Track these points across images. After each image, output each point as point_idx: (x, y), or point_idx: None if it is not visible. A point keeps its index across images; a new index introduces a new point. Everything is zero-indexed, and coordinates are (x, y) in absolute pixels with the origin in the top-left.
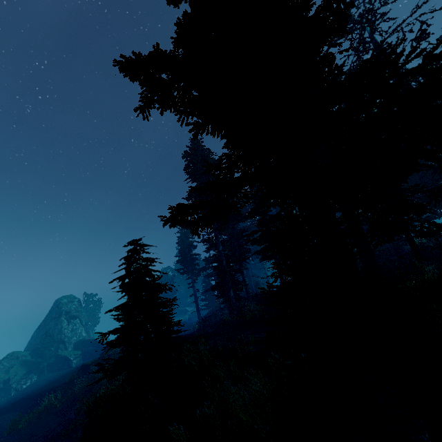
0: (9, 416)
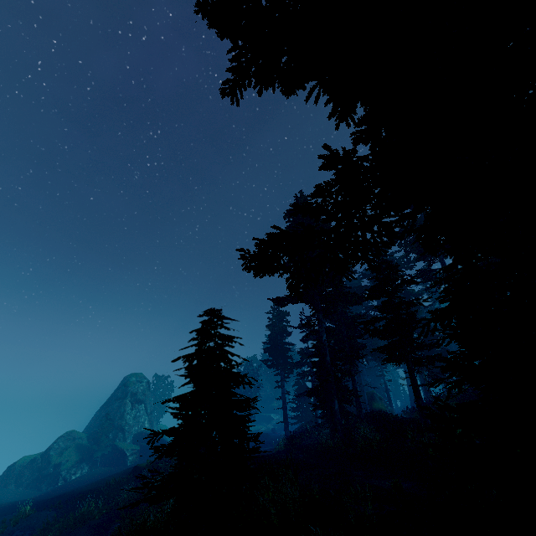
0: (45, 515)
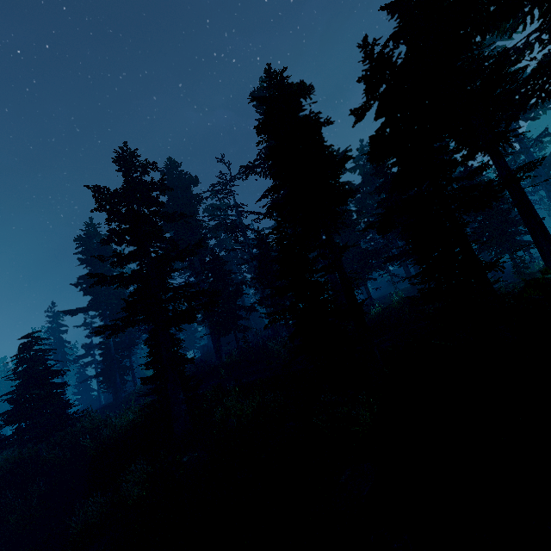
0: None
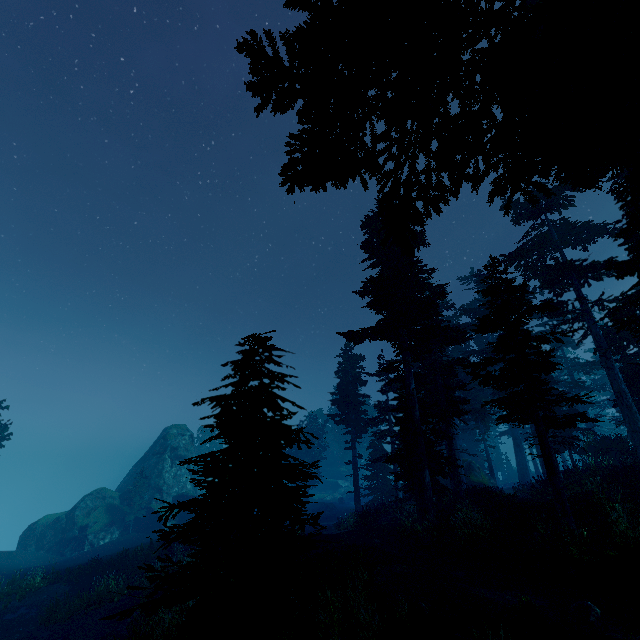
0: (58, 590)
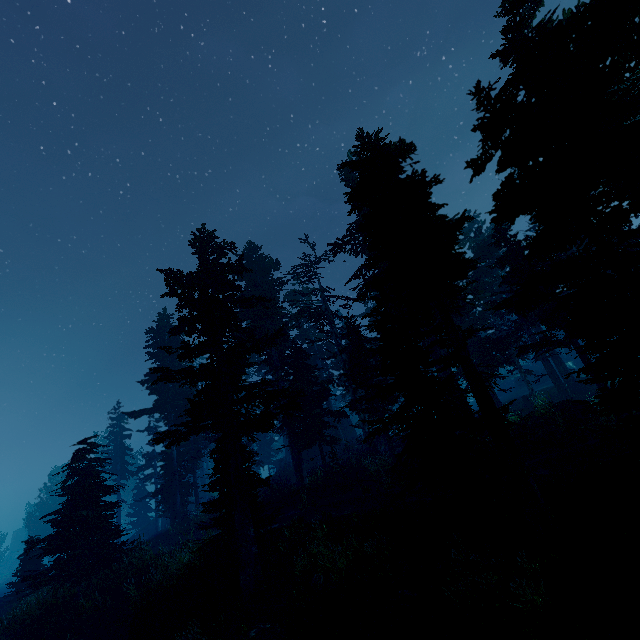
0: None
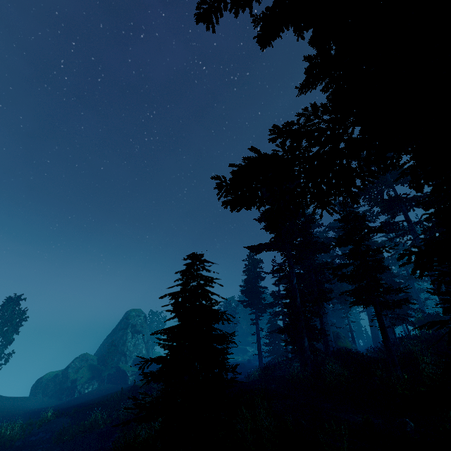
0: (62, 421)
